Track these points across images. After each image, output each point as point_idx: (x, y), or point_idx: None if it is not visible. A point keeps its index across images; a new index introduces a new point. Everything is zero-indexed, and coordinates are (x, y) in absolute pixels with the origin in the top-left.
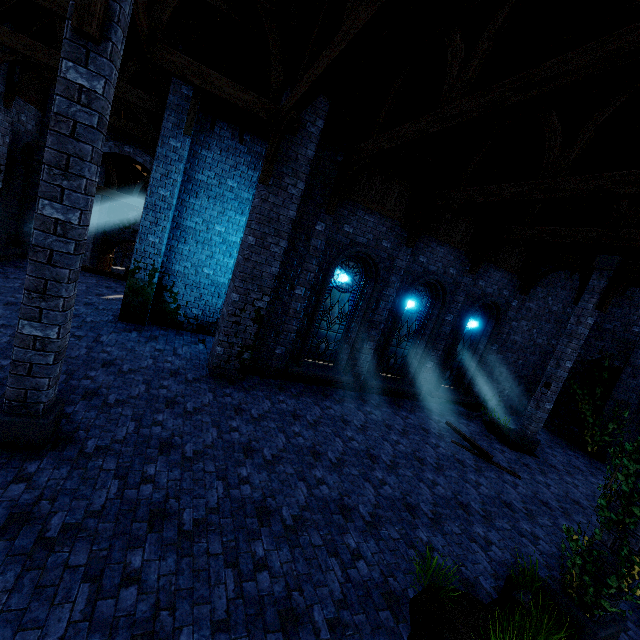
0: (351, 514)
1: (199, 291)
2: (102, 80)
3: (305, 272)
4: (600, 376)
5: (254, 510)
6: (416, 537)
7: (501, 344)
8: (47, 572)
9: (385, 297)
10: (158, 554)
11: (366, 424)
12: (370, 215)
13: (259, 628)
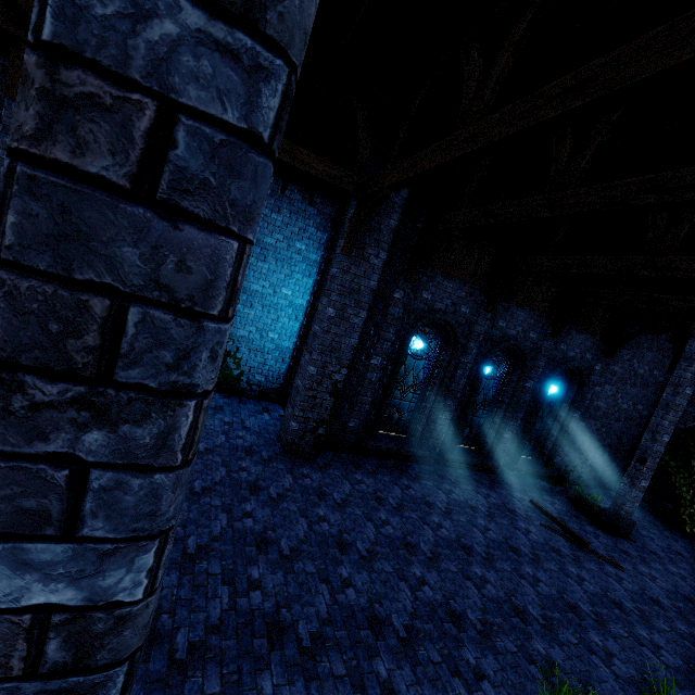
0: (461, 622)
1: (263, 356)
2: None
3: (382, 341)
4: None
5: (365, 620)
6: (533, 649)
7: (583, 411)
8: None
9: (463, 364)
10: (286, 677)
11: (450, 506)
12: (449, 280)
13: None
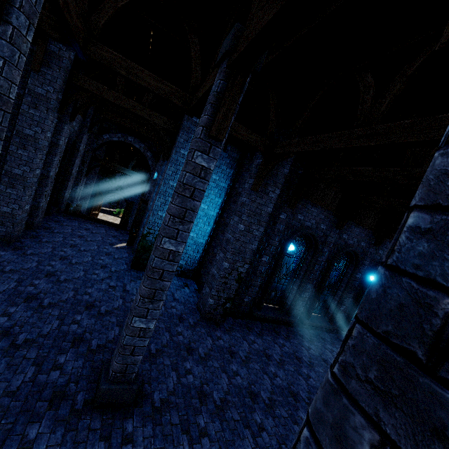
0: None
1: (185, 248)
2: (215, 161)
3: (270, 246)
4: None
5: None
6: None
7: None
8: None
9: (319, 262)
10: None
11: (311, 360)
12: (315, 208)
13: None
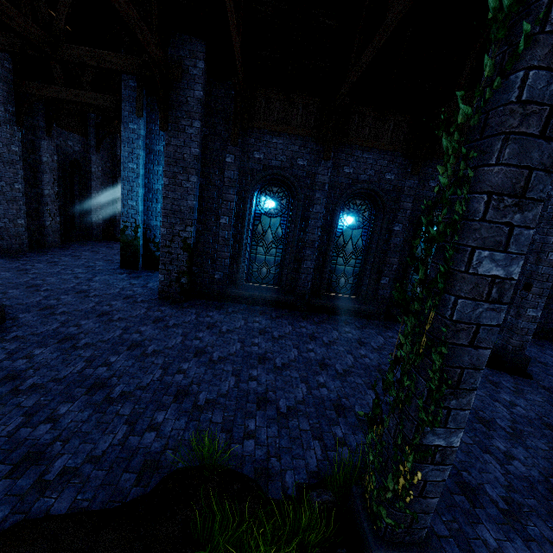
0: (185, 397)
1: None
2: None
3: (225, 202)
4: None
5: (91, 384)
6: (242, 424)
7: None
8: None
9: (313, 215)
10: None
11: (286, 335)
12: (278, 137)
13: None
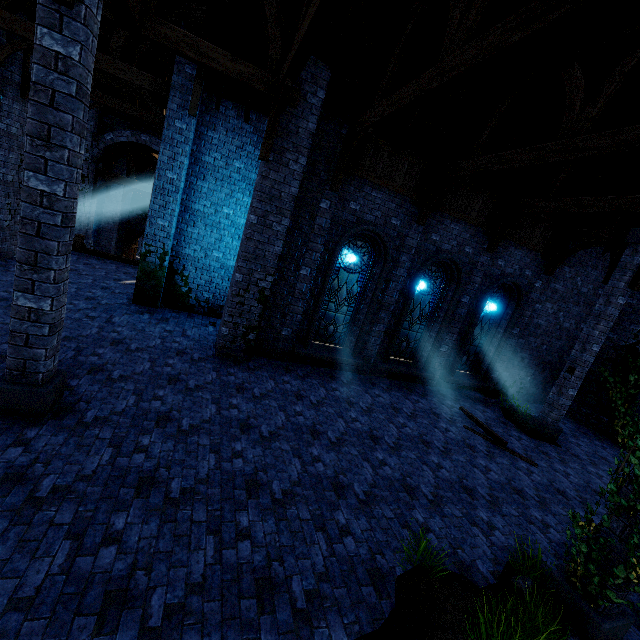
0: (344, 492)
1: (209, 274)
2: (78, 46)
3: (310, 252)
4: (634, 362)
5: (244, 483)
6: (412, 517)
7: (523, 328)
8: (32, 528)
9: (395, 277)
10: (142, 518)
11: (372, 406)
12: (378, 191)
13: (234, 593)
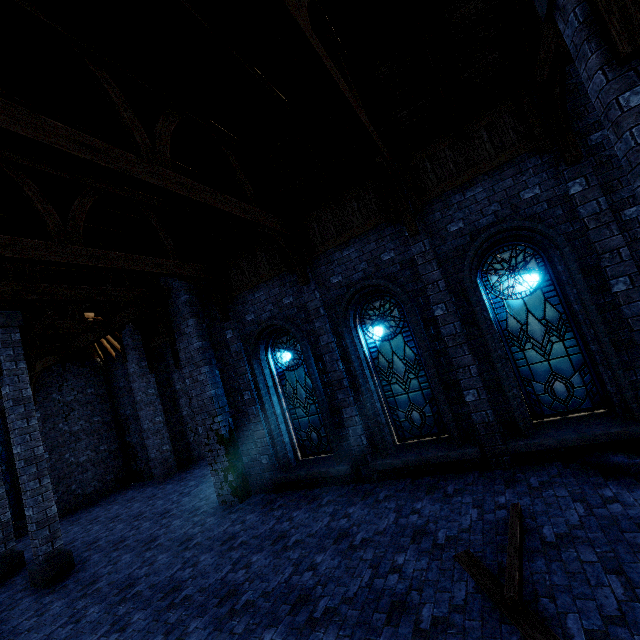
0: None
1: None
2: (8, 386)
3: (241, 377)
4: None
5: None
6: None
7: None
8: None
9: (323, 349)
10: None
11: (306, 538)
12: (258, 291)
13: None
